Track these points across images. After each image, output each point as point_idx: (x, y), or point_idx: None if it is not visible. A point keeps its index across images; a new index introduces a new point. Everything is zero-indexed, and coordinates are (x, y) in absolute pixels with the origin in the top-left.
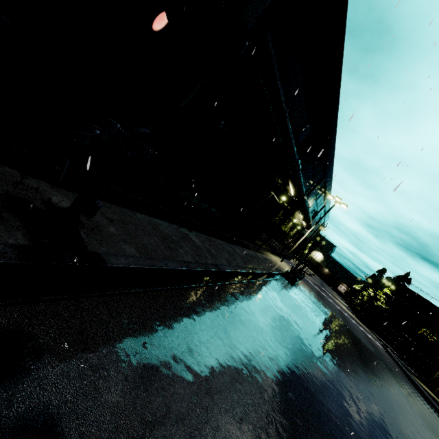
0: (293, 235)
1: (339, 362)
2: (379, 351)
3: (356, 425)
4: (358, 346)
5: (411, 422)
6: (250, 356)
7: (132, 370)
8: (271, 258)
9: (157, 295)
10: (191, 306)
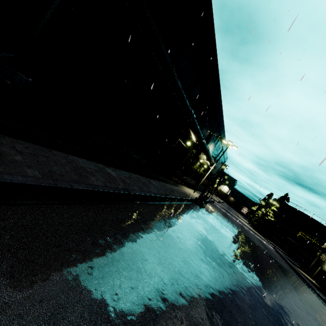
0: (202, 172)
1: (233, 258)
2: (270, 251)
3: (238, 301)
4: (252, 248)
5: (290, 298)
6: (145, 252)
7: (0, 261)
8: (186, 189)
9: (57, 207)
10: (93, 216)
